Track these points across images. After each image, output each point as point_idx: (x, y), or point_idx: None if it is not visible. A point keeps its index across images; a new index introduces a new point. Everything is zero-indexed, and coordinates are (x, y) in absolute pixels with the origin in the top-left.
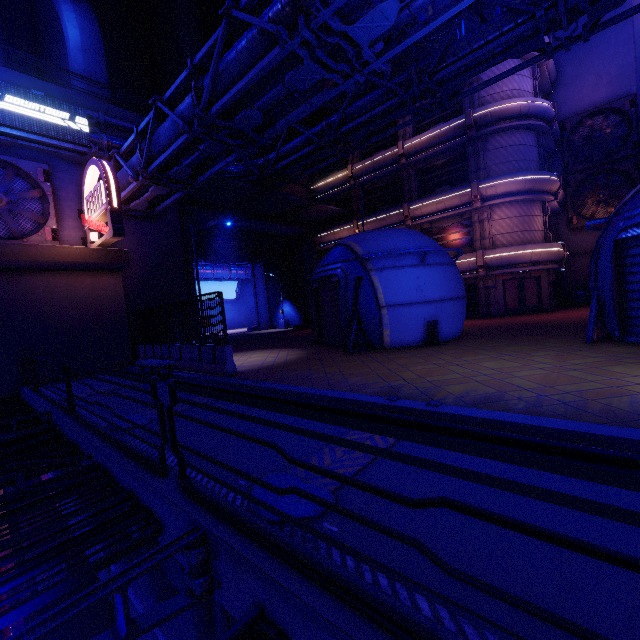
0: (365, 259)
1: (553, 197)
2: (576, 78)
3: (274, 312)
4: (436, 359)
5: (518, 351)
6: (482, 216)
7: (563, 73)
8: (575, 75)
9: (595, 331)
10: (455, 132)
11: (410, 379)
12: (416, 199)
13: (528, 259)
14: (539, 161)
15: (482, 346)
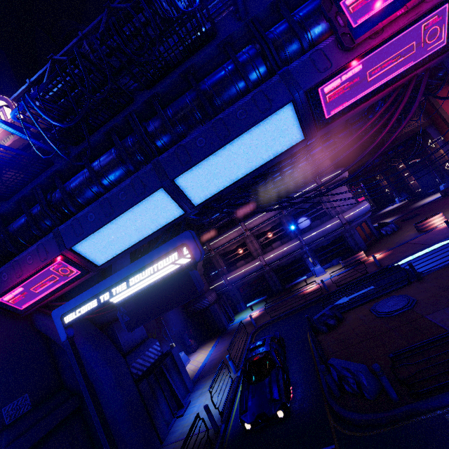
0: None
1: None
2: None
3: None
4: None
5: None
6: None
7: None
8: None
9: None
10: None
11: None
12: None
13: None
14: None
15: None
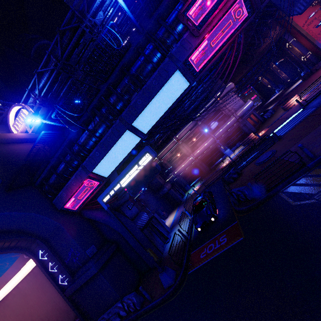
0: None
1: None
2: None
3: None
4: None
5: None
6: None
7: None
8: None
9: None
10: None
11: None
12: None
13: None
14: None
15: None
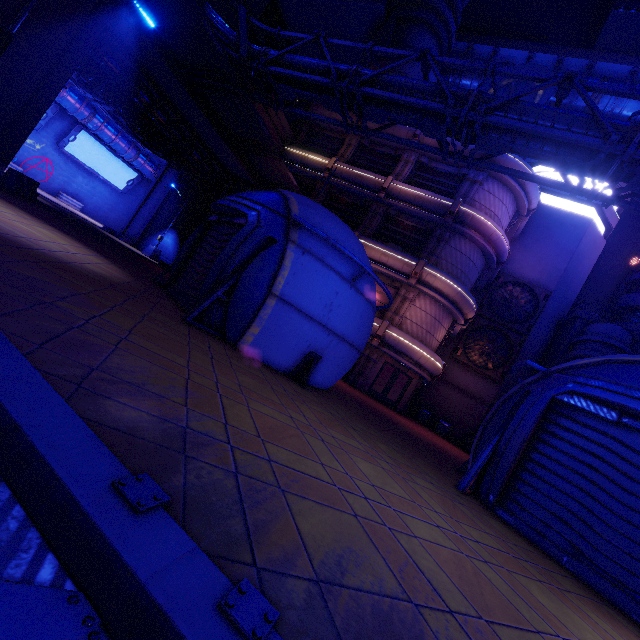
0: (295, 224)
1: (463, 322)
2: (527, 250)
3: (152, 233)
4: (296, 409)
5: (395, 459)
6: (409, 294)
7: (522, 239)
8: (527, 247)
9: (473, 481)
10: (438, 208)
11: (238, 430)
12: (368, 237)
13: (417, 358)
14: (473, 286)
15: (352, 422)
